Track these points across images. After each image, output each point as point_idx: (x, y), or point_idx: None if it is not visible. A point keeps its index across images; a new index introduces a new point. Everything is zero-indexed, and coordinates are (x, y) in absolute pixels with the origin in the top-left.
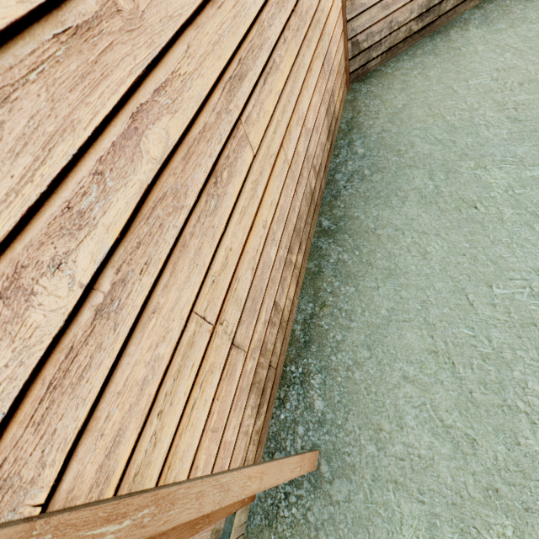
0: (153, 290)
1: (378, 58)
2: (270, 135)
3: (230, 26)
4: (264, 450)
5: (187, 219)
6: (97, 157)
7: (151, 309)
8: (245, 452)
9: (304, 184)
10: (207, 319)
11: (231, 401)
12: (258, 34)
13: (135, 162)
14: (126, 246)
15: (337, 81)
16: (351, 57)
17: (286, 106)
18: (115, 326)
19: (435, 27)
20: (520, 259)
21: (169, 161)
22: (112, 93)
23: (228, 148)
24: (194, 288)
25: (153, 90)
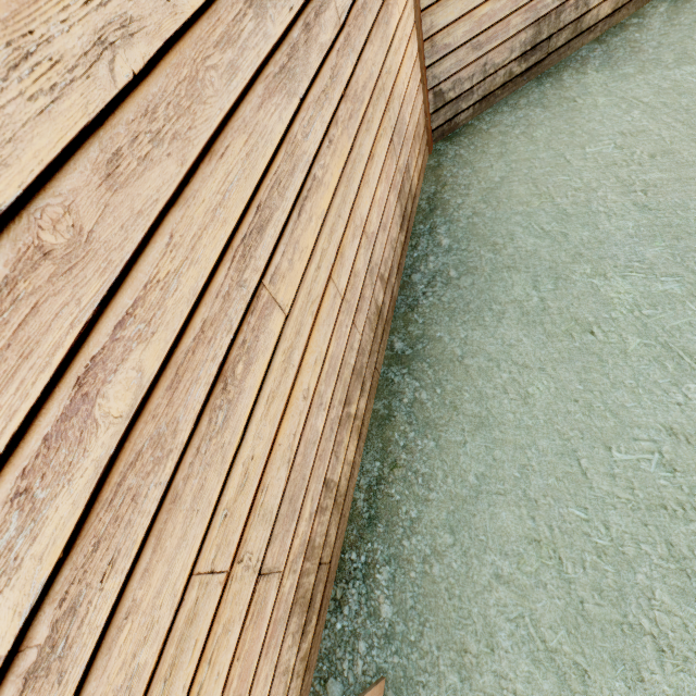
0: (125, 588)
1: (469, 109)
2: (311, 275)
3: (241, 171)
4: (314, 674)
5: (178, 462)
6: (17, 472)
7: (122, 615)
8: (285, 695)
9: (366, 307)
10: (217, 569)
11: (260, 647)
12: (288, 156)
13: (85, 441)
14: (75, 559)
15: (413, 148)
16: (433, 111)
17: (336, 224)
18: (61, 675)
19: (544, 67)
20: (647, 411)
21: (145, 404)
22: (40, 370)
23: (244, 331)
24: (195, 543)
25: (113, 326)
